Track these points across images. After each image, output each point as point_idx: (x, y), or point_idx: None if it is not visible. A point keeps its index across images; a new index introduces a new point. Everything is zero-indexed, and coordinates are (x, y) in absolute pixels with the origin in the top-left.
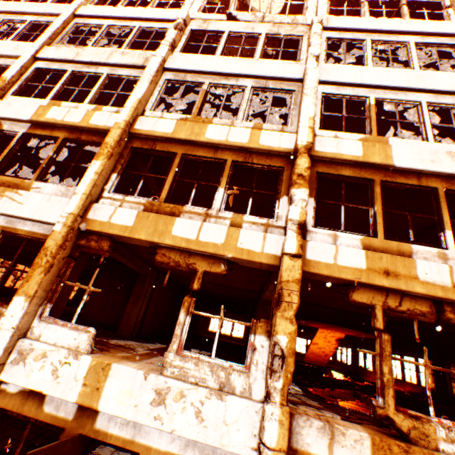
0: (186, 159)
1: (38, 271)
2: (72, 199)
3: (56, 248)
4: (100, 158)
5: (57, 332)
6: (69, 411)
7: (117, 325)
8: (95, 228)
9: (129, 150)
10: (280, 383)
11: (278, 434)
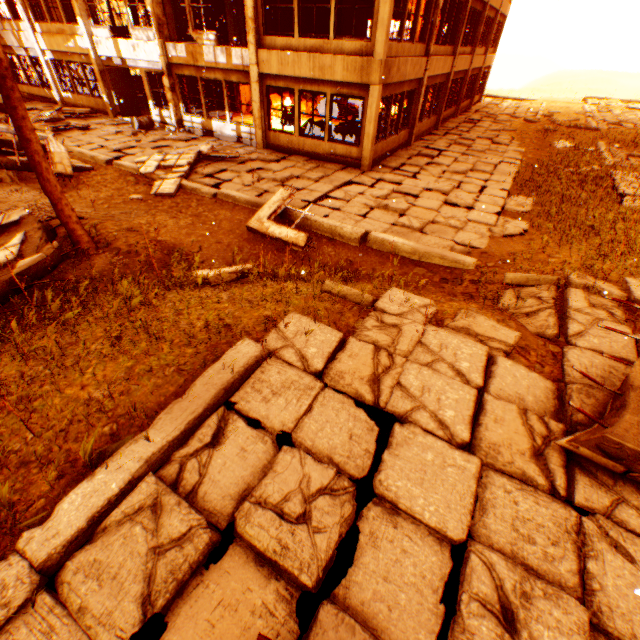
0: None
1: (75, 2)
2: None
3: None
4: None
5: (100, 32)
6: (120, 63)
7: None
8: None
9: None
10: (155, 31)
11: (160, 51)
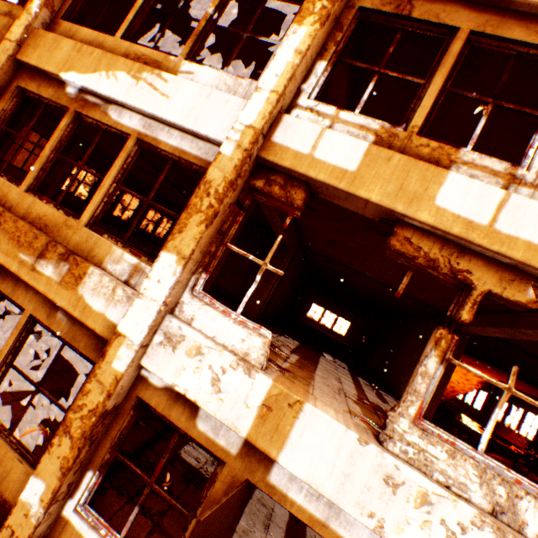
0: (473, 47)
1: (196, 220)
2: (252, 99)
3: (223, 186)
4: (306, 20)
5: (217, 321)
6: (231, 442)
7: (237, 298)
8: (285, 163)
9: (352, 13)
10: None
11: None
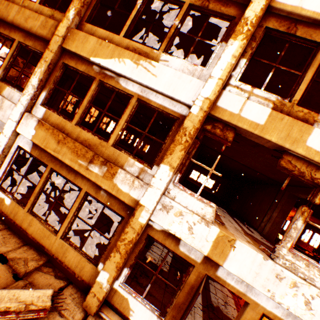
0: None
1: (178, 148)
2: (208, 82)
3: (193, 130)
4: (238, 37)
5: (187, 199)
6: (197, 257)
7: None
8: (224, 118)
9: (261, 30)
10: None
11: None
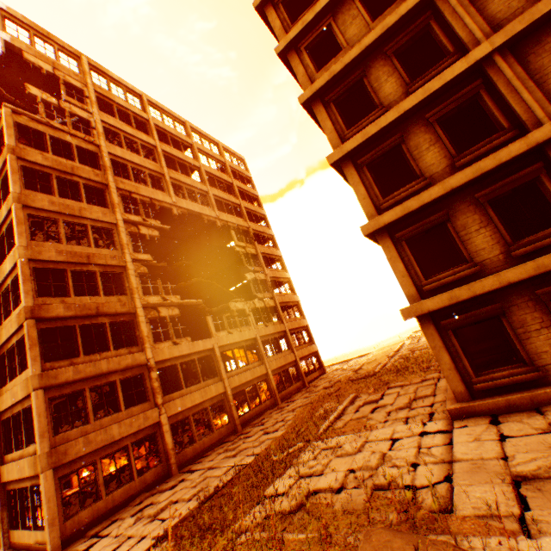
0: None
1: None
2: None
3: None
4: None
5: None
6: None
7: None
8: None
9: None
10: None
11: None
